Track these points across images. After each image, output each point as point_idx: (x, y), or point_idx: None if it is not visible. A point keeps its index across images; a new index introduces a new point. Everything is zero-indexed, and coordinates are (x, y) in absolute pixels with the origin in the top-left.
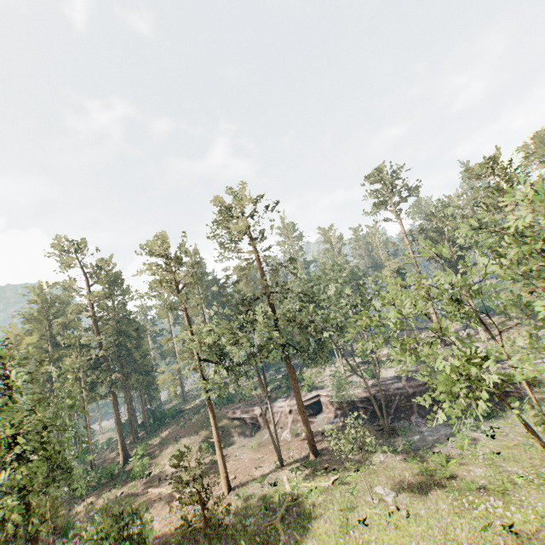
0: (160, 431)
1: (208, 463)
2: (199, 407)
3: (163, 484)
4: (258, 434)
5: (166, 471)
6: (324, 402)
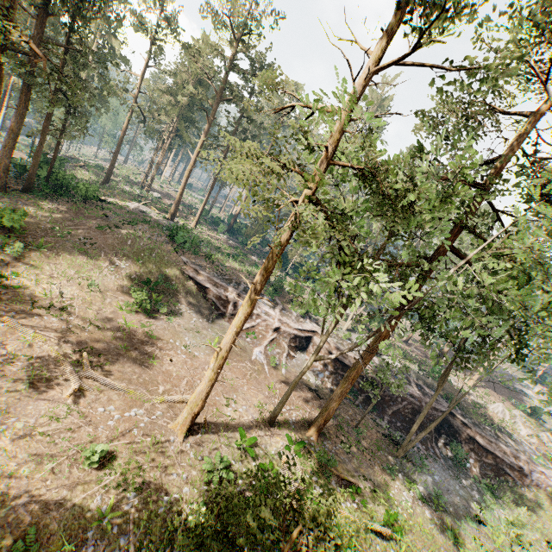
0: (54, 203)
1: (137, 328)
2: (133, 216)
3: (42, 320)
4: (218, 324)
5: (52, 292)
6: (316, 343)
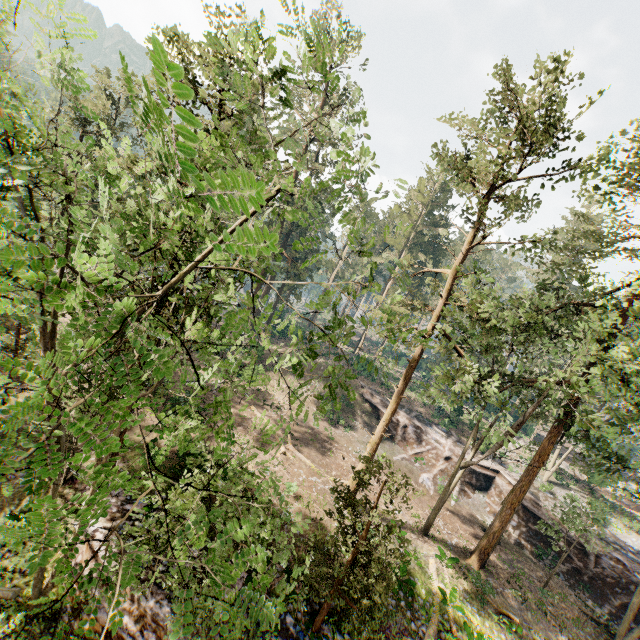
0: (278, 341)
1: (321, 430)
2: (327, 349)
3: (268, 412)
4: (388, 444)
5: (273, 397)
6: (499, 486)
